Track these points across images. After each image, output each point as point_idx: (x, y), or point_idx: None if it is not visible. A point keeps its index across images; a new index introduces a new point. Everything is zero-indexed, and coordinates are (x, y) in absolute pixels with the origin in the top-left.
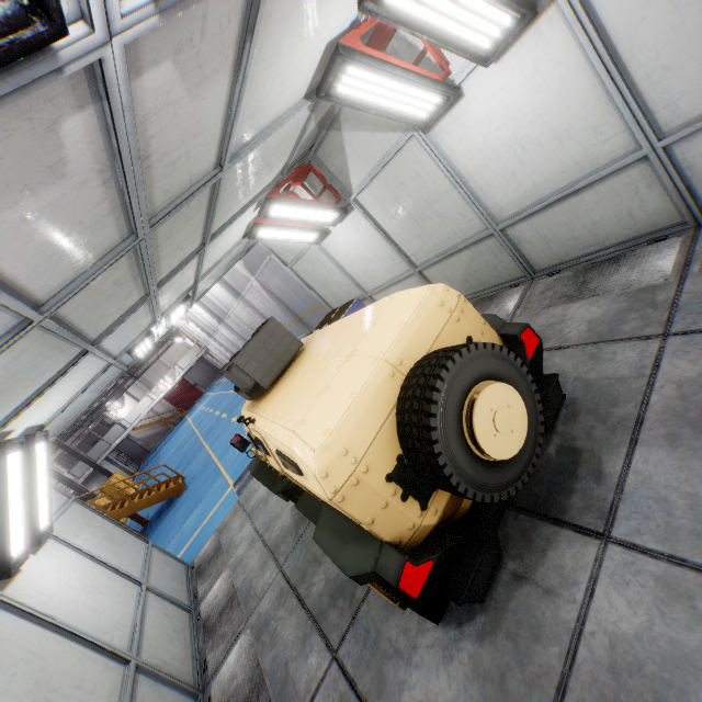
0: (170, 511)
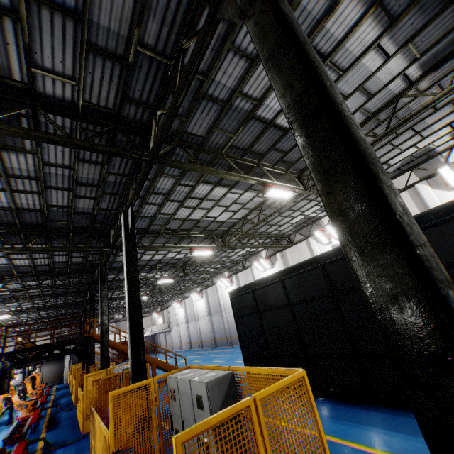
0: None
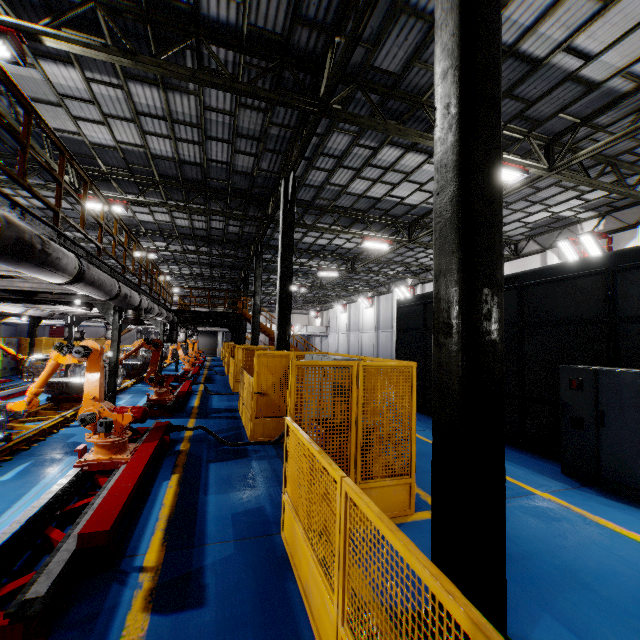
0: None
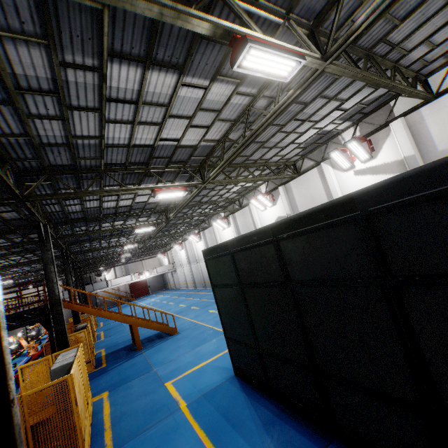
0: (166, 340)
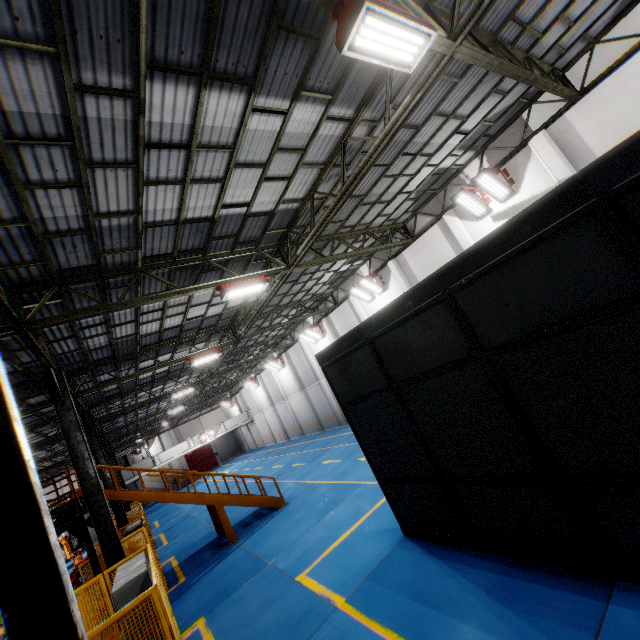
0: (272, 518)
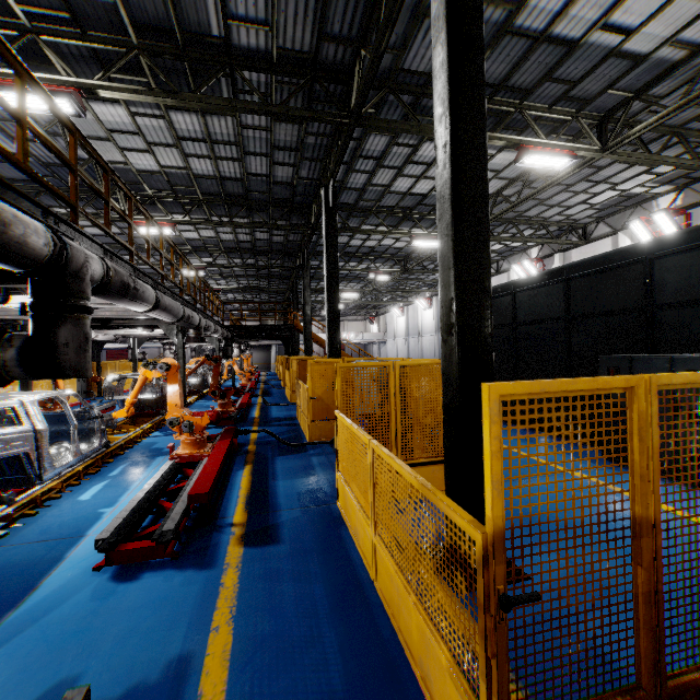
0: None
